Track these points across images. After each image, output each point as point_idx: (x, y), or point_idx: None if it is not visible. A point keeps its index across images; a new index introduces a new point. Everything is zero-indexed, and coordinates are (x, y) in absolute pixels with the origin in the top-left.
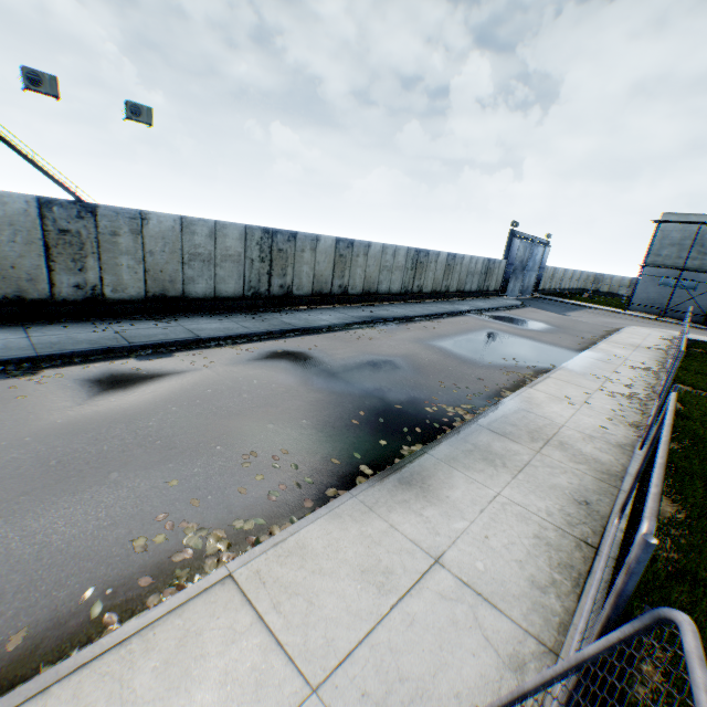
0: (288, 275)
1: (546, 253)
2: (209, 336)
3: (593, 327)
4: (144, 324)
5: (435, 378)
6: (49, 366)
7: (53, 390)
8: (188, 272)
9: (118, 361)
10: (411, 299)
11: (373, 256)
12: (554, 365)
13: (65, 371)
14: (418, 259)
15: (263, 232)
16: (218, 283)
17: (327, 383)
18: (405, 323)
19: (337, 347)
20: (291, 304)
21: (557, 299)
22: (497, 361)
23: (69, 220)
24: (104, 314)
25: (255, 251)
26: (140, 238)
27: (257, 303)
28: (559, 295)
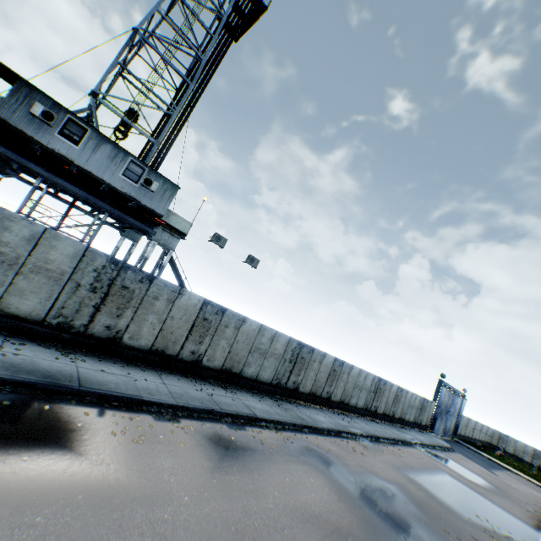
0: (301, 375)
1: (463, 404)
2: (262, 416)
3: (527, 497)
4: (218, 390)
5: (438, 522)
6: (181, 415)
7: (195, 442)
8: (249, 358)
9: (217, 424)
10: (368, 416)
11: (353, 376)
12: (525, 540)
13: (193, 424)
14: (379, 385)
15: (297, 343)
16: (261, 370)
17: (362, 499)
18: (376, 441)
19: (345, 455)
20: (295, 397)
21: (475, 449)
22: (474, 517)
23: (210, 313)
24: (195, 373)
25: (289, 354)
26: (237, 331)
27: (277, 390)
28: (474, 445)
